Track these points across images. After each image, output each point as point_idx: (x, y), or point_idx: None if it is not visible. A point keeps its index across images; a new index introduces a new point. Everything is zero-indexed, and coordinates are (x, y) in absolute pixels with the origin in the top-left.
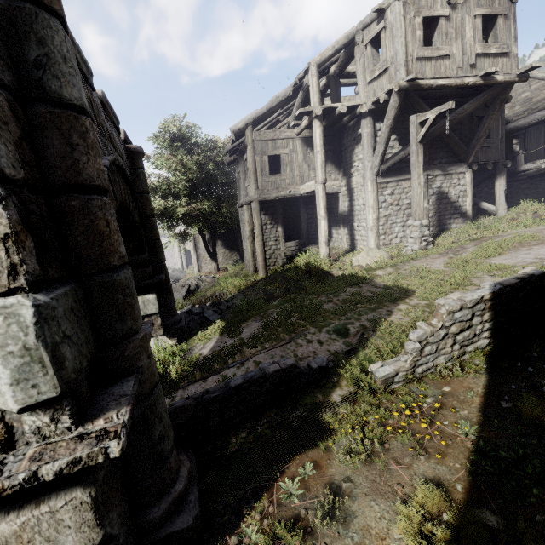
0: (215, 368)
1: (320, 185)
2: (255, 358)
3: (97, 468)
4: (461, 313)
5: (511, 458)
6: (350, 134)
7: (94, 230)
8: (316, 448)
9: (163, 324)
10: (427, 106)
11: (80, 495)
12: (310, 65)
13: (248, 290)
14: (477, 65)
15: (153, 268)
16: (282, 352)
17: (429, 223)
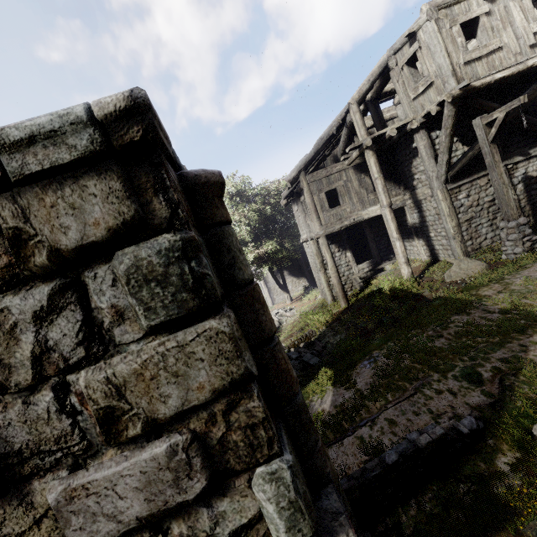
0: (345, 427)
1: (386, 208)
2: (385, 415)
3: None
4: None
5: None
6: (403, 150)
7: (280, 370)
8: (502, 530)
9: None
10: (487, 102)
11: None
12: (350, 104)
13: (335, 325)
14: None
15: None
16: (412, 406)
17: (523, 214)
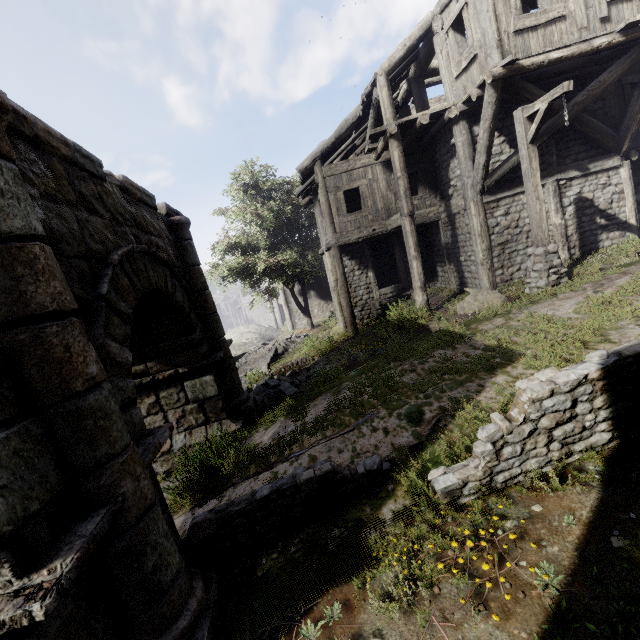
0: (270, 461)
1: (406, 218)
2: (311, 451)
3: (52, 618)
4: (554, 401)
5: (603, 636)
6: (442, 147)
7: (50, 359)
8: (353, 581)
9: (228, 405)
10: (540, 91)
11: None
12: (377, 75)
13: (332, 354)
14: (612, 16)
15: (211, 346)
16: (340, 443)
17: (568, 244)
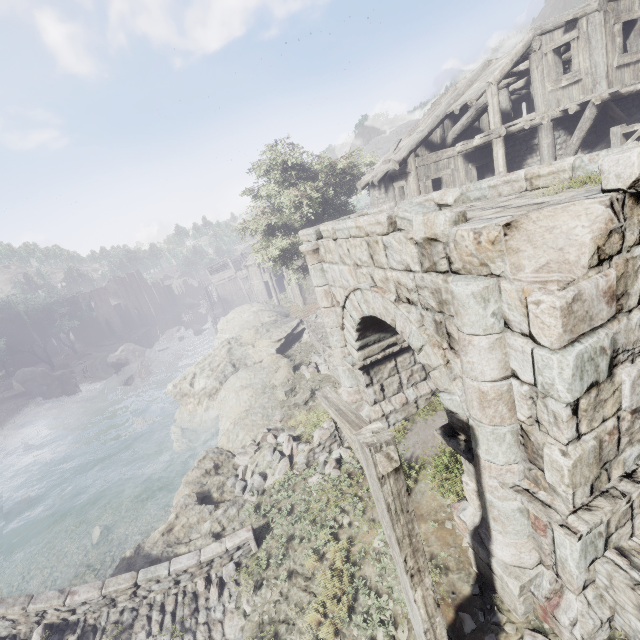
0: None
1: None
2: None
3: None
4: None
5: None
6: (519, 144)
7: None
8: None
9: None
10: (618, 110)
11: None
12: (490, 84)
13: None
14: None
15: None
16: None
17: None
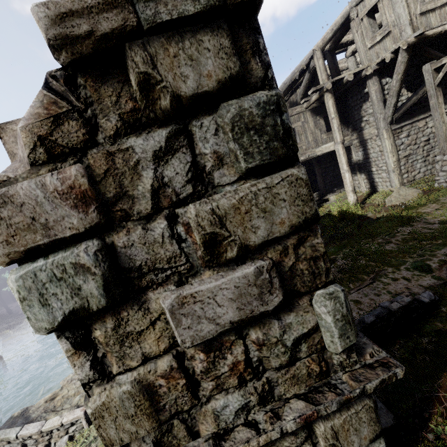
0: None
1: (339, 144)
2: (350, 298)
3: None
4: None
5: None
6: (355, 95)
7: None
8: None
9: None
10: (434, 51)
11: (368, 402)
12: (314, 51)
13: None
14: None
15: None
16: (373, 290)
17: None
